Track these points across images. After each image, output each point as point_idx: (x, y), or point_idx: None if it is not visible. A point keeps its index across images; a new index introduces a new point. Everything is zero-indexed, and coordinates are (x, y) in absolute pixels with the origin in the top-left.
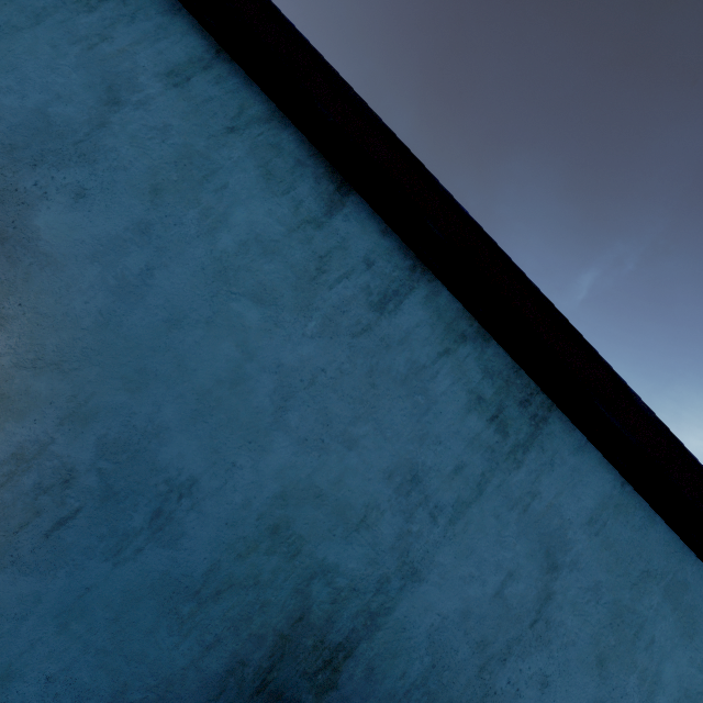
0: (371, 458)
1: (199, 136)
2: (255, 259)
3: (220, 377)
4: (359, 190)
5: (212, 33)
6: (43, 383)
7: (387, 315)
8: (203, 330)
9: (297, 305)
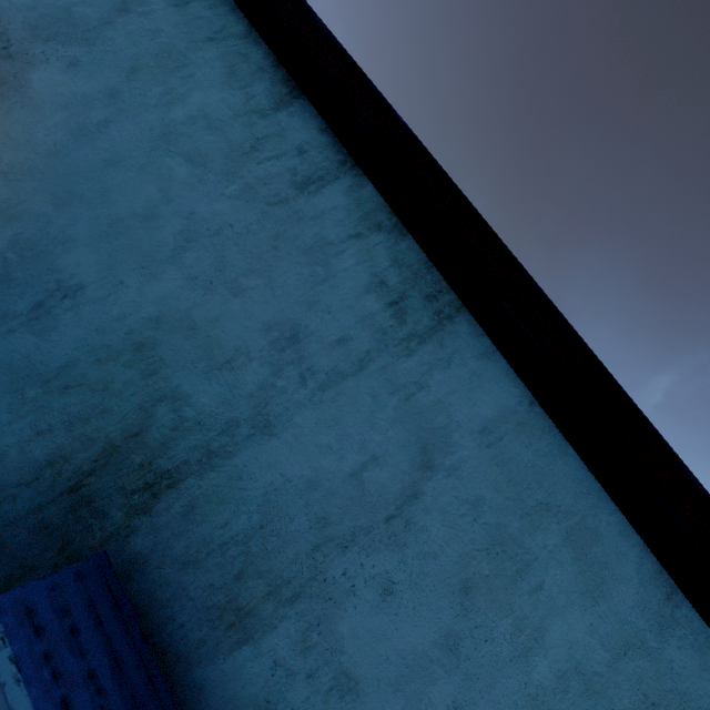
0: (255, 309)
1: (182, 40)
2: (198, 131)
3: (135, 211)
4: (307, 94)
5: None
6: None
7: (306, 194)
8: (135, 173)
9: (224, 171)
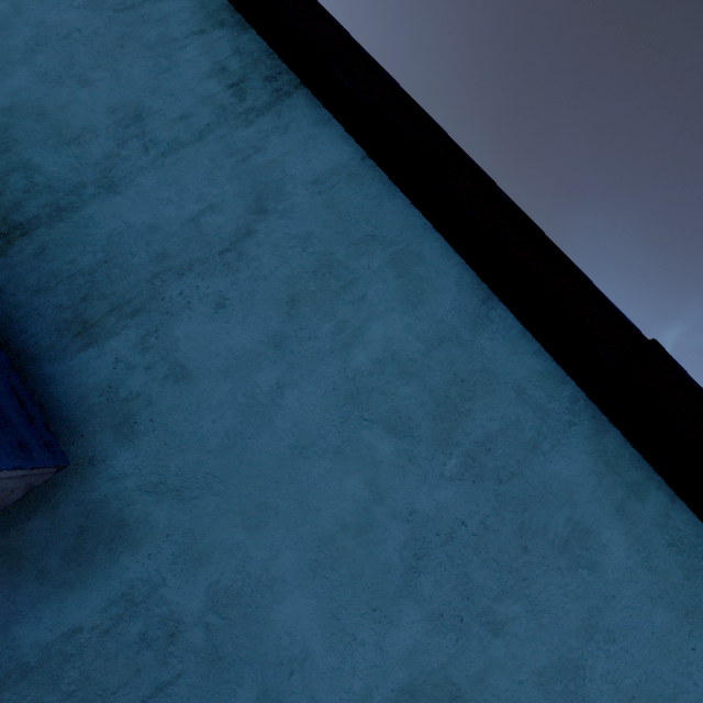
0: (101, 96)
1: None
2: None
3: None
4: None
5: None
6: None
7: (152, 1)
8: None
9: None
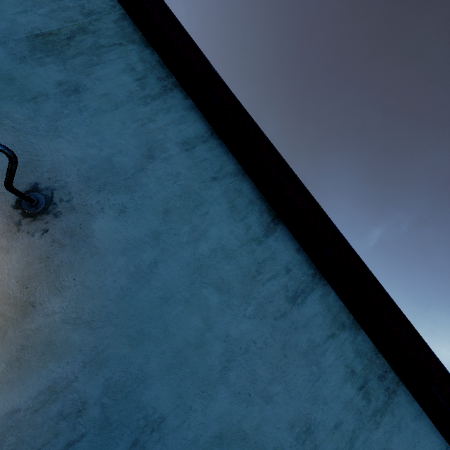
0: (281, 411)
1: (196, 181)
2: (219, 261)
3: (189, 341)
4: (286, 223)
5: (211, 123)
6: (78, 335)
7: (296, 306)
8: (183, 306)
9: (242, 294)
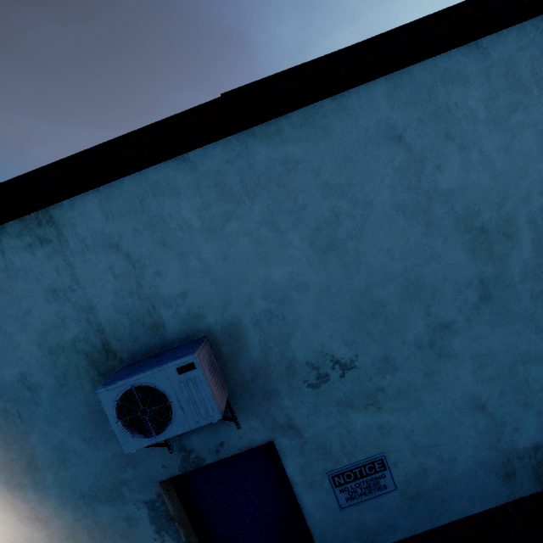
0: (38, 306)
1: None
2: None
3: None
4: None
5: None
6: None
7: None
8: None
9: None
